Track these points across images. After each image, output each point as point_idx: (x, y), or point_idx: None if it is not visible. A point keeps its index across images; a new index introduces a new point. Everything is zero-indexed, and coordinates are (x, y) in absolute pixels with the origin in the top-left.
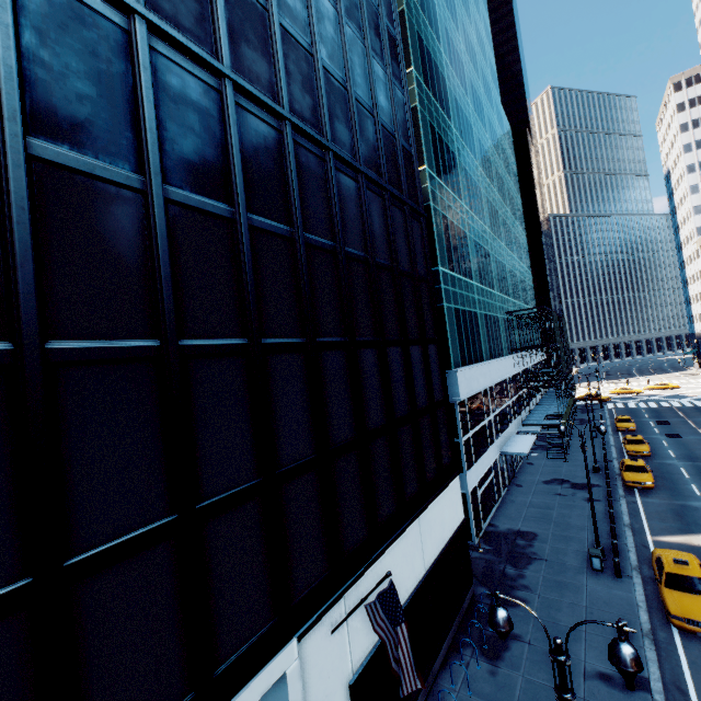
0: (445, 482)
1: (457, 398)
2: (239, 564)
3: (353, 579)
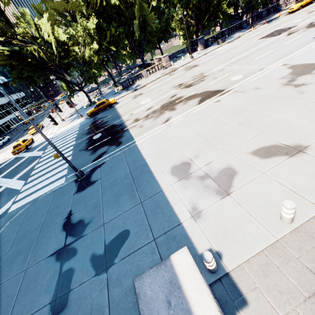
0: None
1: None
2: None
3: None
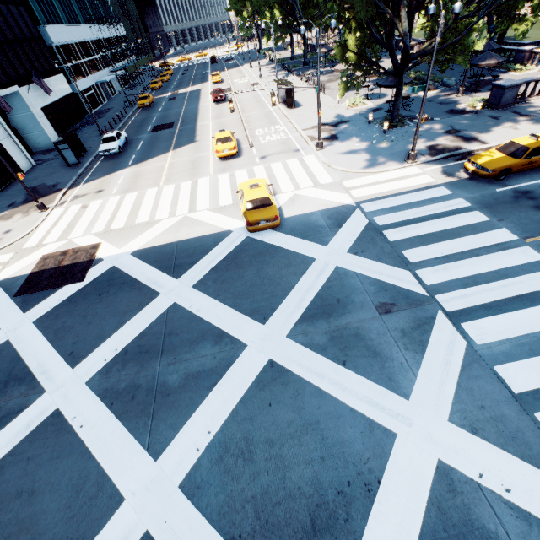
0: (55, 72)
1: (52, 42)
2: None
3: (28, 83)
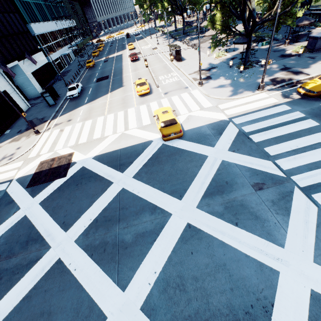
0: (38, 51)
1: (34, 33)
2: (2, 48)
3: (23, 59)
